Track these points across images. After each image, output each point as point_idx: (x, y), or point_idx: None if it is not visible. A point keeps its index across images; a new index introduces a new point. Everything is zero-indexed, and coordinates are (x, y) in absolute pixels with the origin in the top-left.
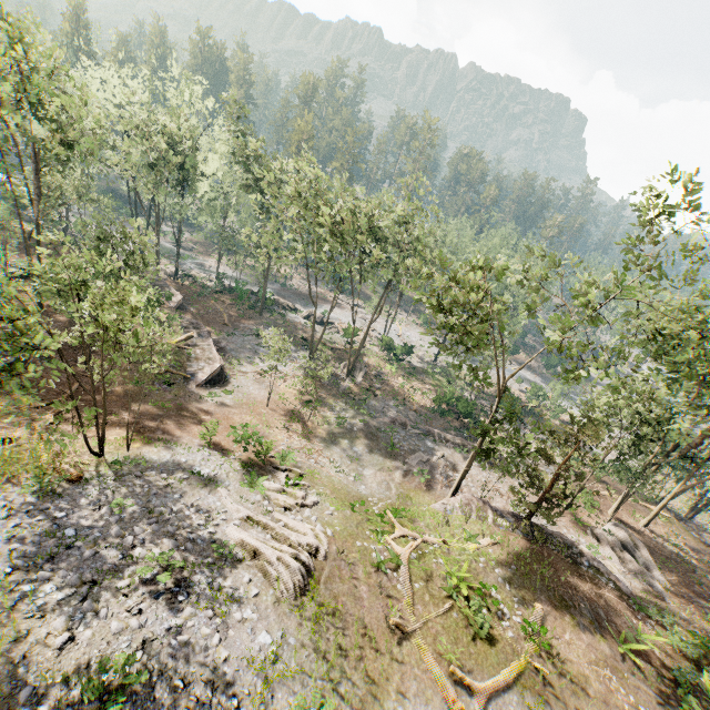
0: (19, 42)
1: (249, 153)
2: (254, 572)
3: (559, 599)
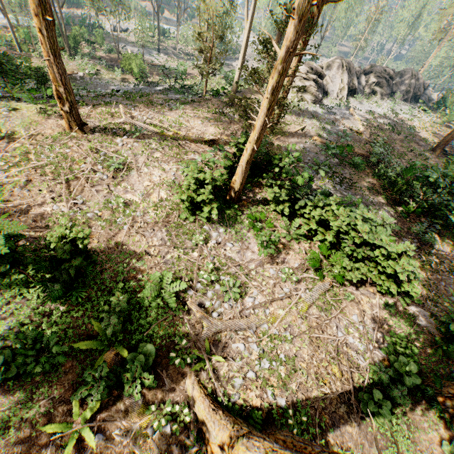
0: None
1: None
2: None
3: None
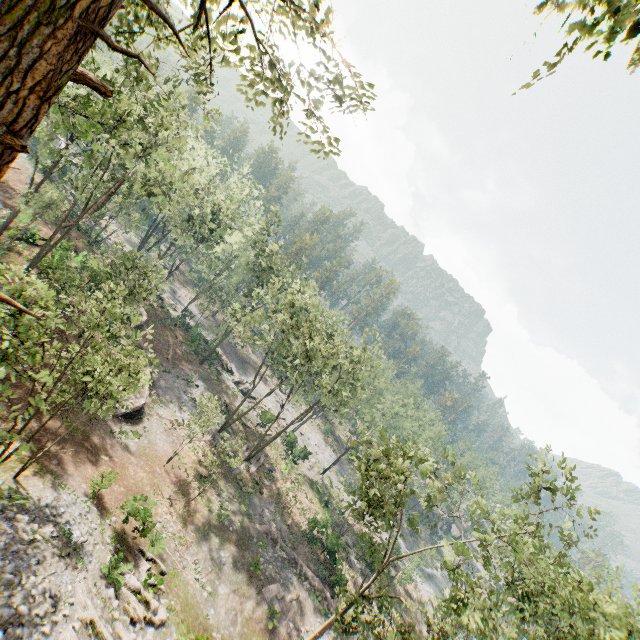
0: (167, 128)
1: (268, 252)
2: None
3: None
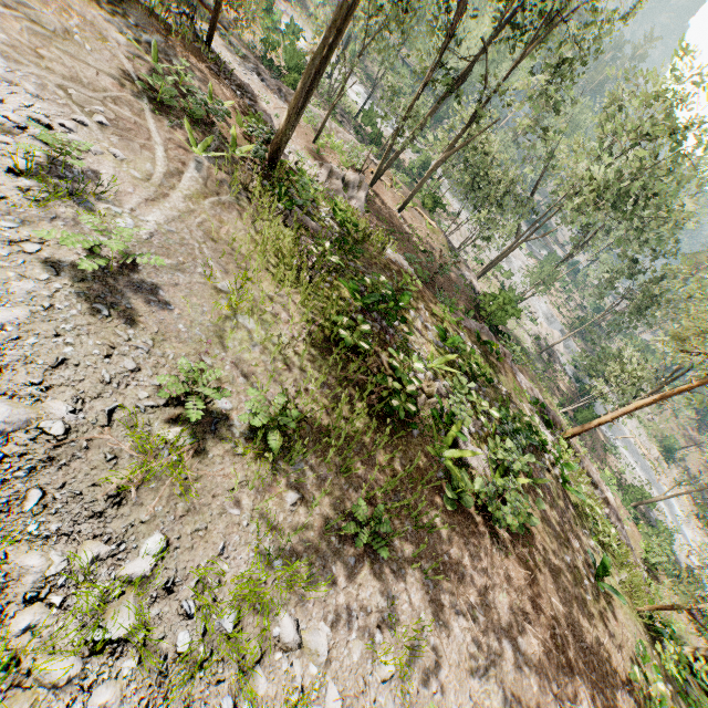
0: None
1: None
2: None
3: (117, 9)
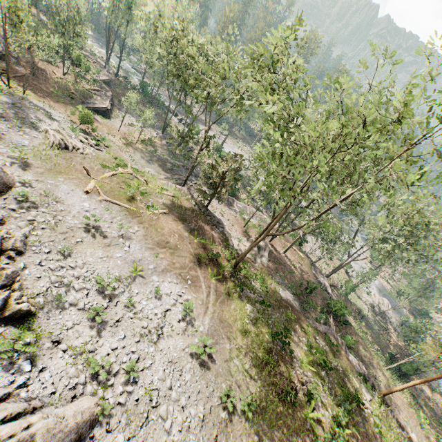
0: None
1: None
2: (42, 136)
3: (183, 219)
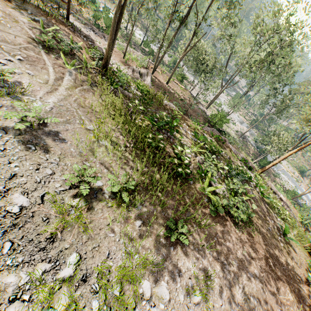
0: None
1: None
2: None
3: (21, 7)
